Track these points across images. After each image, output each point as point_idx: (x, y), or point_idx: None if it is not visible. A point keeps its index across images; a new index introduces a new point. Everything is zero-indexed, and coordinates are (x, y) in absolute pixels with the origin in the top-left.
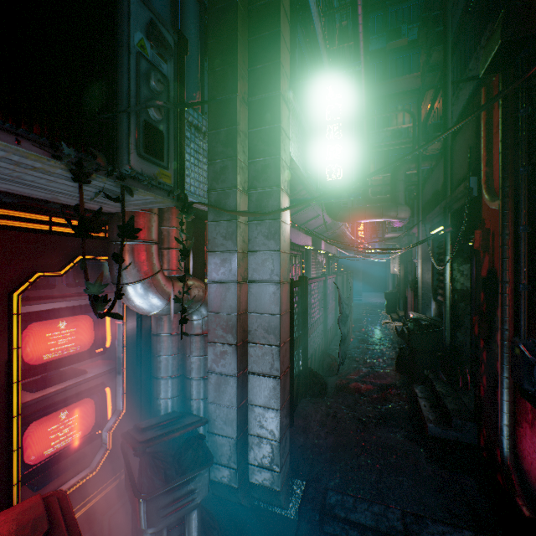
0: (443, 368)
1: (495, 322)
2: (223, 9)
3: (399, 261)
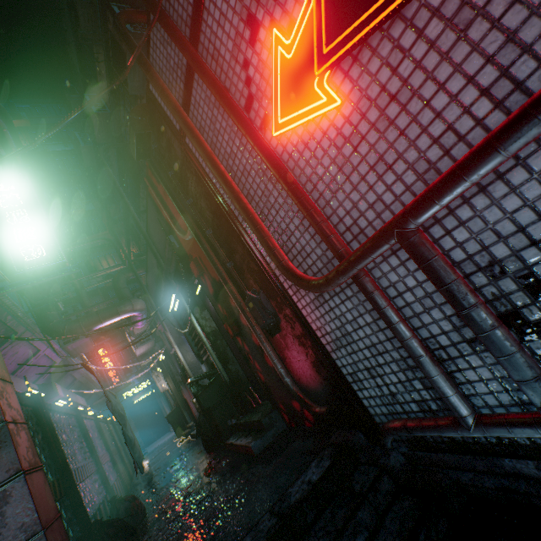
0: (239, 408)
1: (235, 311)
2: None
3: (164, 378)
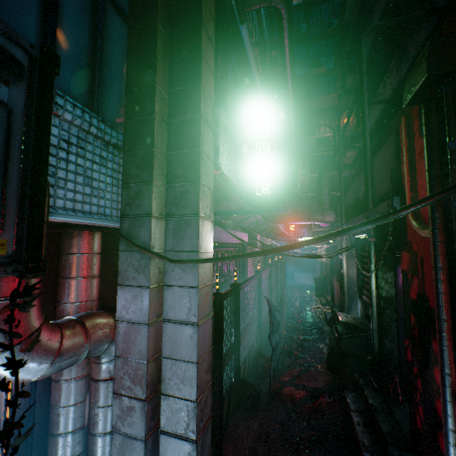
0: (372, 371)
1: (430, 353)
2: (143, 30)
3: (325, 250)
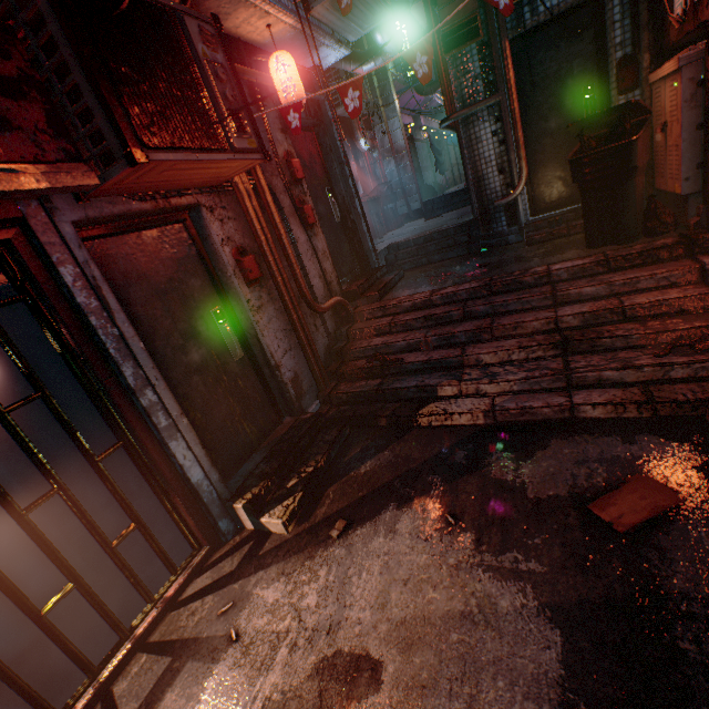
0: None
1: None
2: None
3: None
